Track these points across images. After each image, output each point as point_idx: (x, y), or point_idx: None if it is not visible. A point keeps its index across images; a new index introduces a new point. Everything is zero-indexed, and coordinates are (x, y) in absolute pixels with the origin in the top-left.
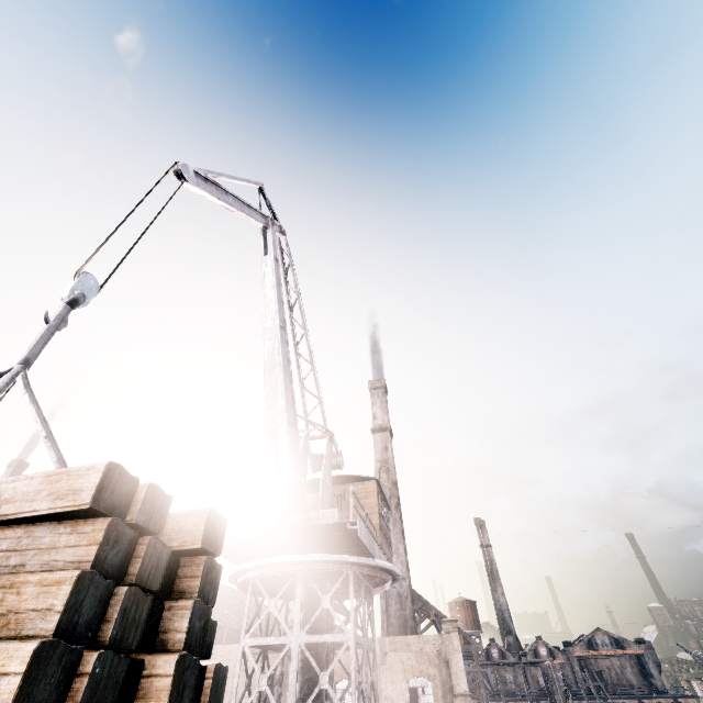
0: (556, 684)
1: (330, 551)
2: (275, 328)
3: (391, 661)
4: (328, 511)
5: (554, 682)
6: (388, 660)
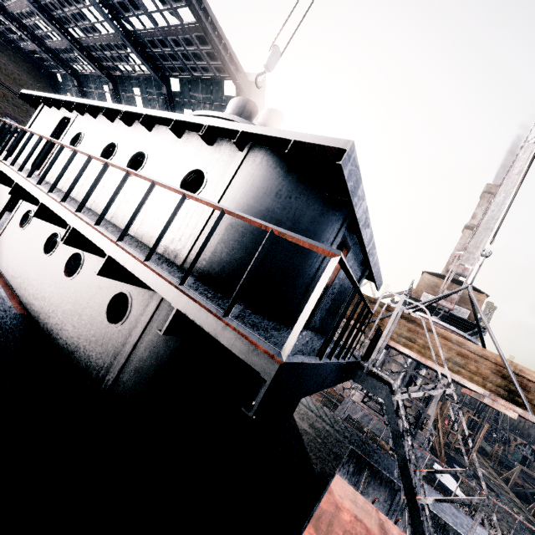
0: (489, 410)
1: (447, 321)
2: (501, 205)
3: None
4: (464, 309)
5: (487, 408)
6: None
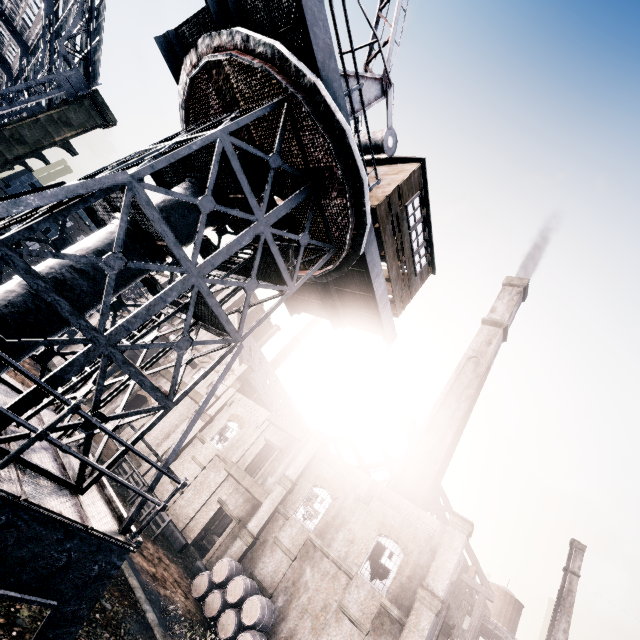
0: None
1: None
2: None
3: (373, 507)
4: None
5: None
6: (371, 504)
